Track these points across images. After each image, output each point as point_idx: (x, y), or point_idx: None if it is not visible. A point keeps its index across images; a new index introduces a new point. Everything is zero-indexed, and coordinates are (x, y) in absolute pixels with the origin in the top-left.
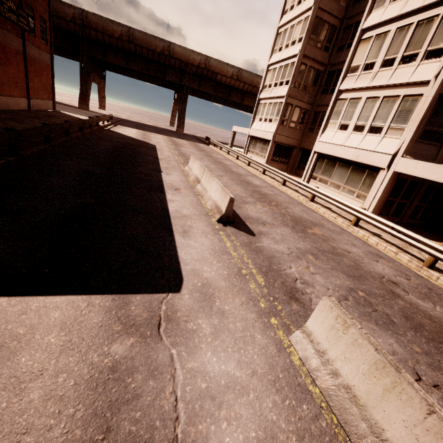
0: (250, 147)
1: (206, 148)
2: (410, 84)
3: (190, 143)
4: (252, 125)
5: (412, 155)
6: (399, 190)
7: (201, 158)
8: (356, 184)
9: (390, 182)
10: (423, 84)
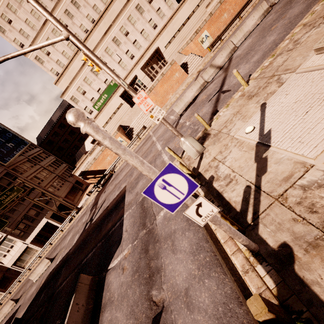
0: None
1: None
2: (0, 238)
3: None
4: None
5: (26, 239)
6: (38, 239)
7: None
8: (31, 252)
9: (33, 243)
10: (2, 236)
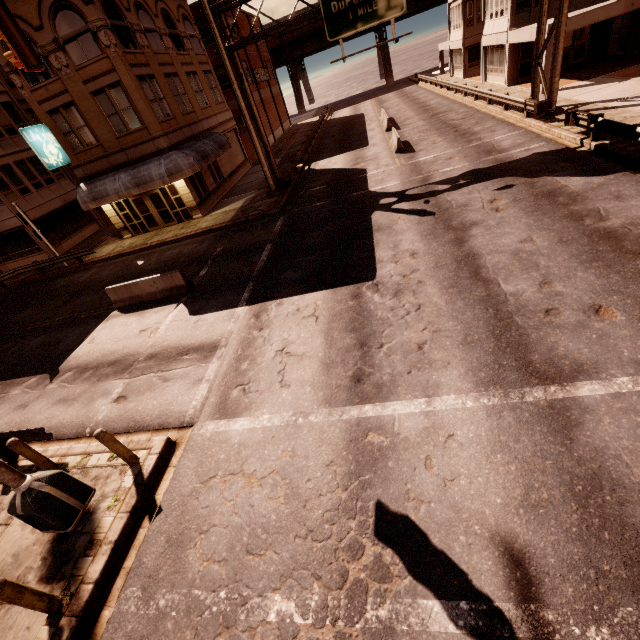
0: (454, 63)
1: (411, 90)
2: None
3: (396, 93)
4: (450, 38)
5: (515, 26)
6: (529, 52)
7: (398, 104)
8: (502, 63)
9: (511, 52)
10: None
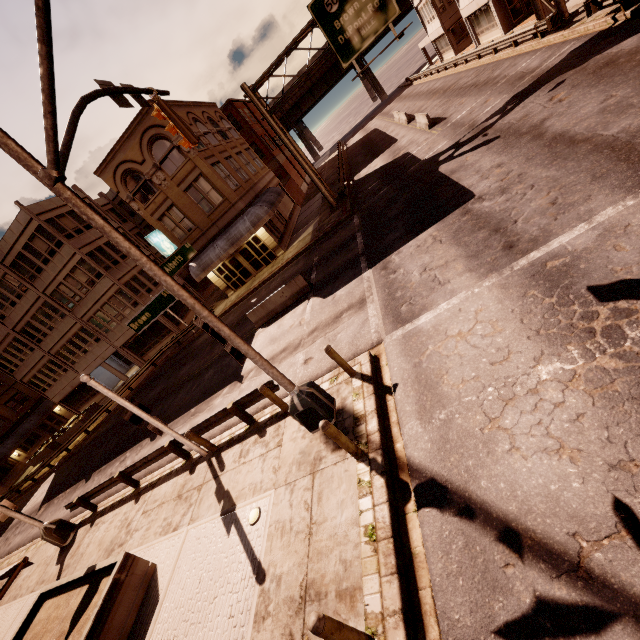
0: (440, 50)
1: (409, 91)
2: None
3: (396, 101)
4: (427, 32)
5: None
6: None
7: (404, 105)
8: (491, 20)
9: (496, 5)
10: None
